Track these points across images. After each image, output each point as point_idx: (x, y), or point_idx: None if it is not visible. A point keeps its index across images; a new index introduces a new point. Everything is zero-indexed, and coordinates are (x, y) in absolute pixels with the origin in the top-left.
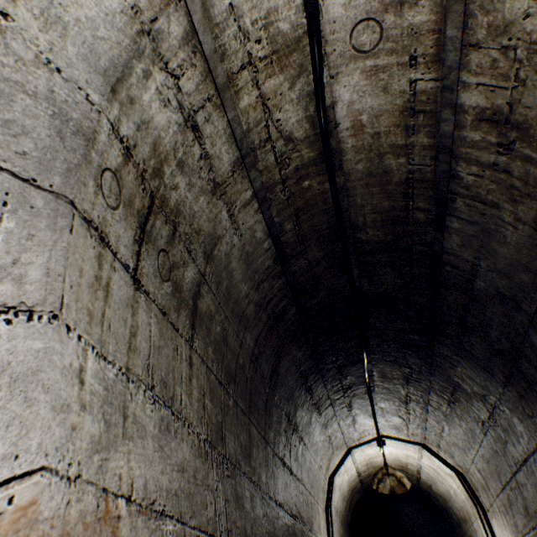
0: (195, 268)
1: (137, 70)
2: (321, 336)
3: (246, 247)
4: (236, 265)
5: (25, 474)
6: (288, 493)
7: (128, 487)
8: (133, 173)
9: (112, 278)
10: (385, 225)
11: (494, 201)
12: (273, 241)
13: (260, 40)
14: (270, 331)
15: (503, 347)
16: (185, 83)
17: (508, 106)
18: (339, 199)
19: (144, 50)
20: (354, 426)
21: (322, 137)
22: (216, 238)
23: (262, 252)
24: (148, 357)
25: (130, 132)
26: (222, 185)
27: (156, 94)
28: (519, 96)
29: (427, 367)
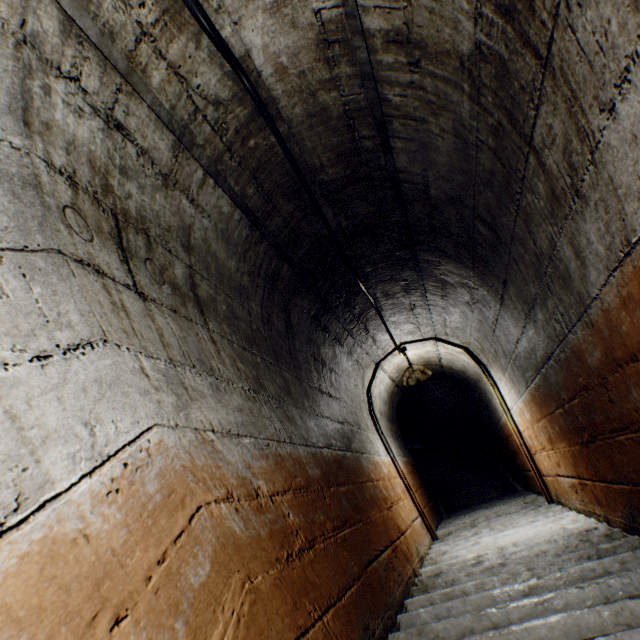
0: (182, 264)
1: (35, 91)
2: (320, 281)
3: (218, 226)
4: (216, 246)
5: (149, 429)
6: (332, 410)
7: (210, 425)
8: (87, 200)
9: (123, 300)
10: (341, 161)
11: (422, 117)
12: (241, 211)
13: (144, 3)
14: (271, 293)
15: (463, 240)
16: (87, 82)
17: (406, 27)
18: (289, 149)
19: (31, 64)
20: (376, 345)
21: (250, 93)
22: (188, 229)
23: (236, 225)
24: (181, 348)
25: (63, 160)
26: (171, 174)
27: (66, 108)
28: (411, 16)
29: (417, 275)
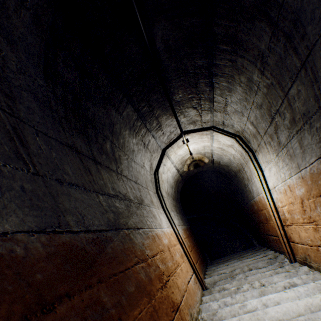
0: None
1: None
2: None
3: None
4: None
5: None
6: (94, 178)
7: None
8: None
9: None
10: None
11: None
12: None
13: None
14: None
15: None
16: None
17: None
18: None
19: None
20: (162, 130)
21: None
22: None
23: None
24: None
25: None
26: None
27: None
28: None
29: None
